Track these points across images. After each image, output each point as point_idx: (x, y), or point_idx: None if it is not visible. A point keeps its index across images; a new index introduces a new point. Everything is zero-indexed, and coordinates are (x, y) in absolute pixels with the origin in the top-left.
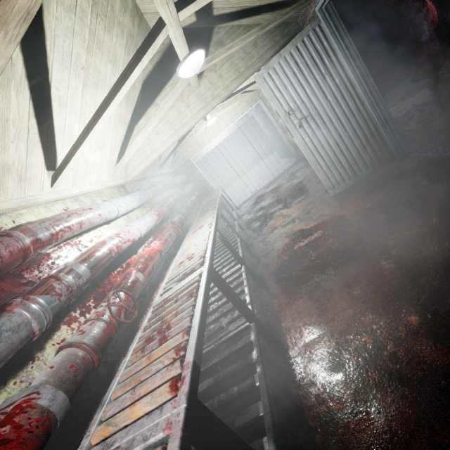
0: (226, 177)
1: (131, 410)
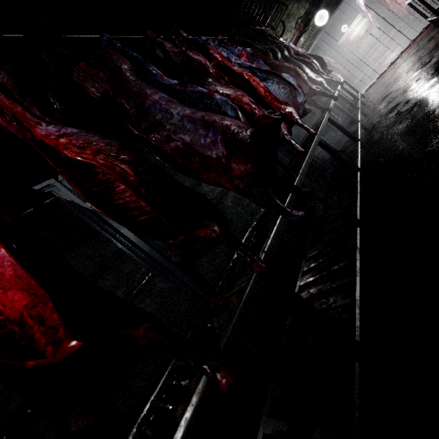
0: None
1: None
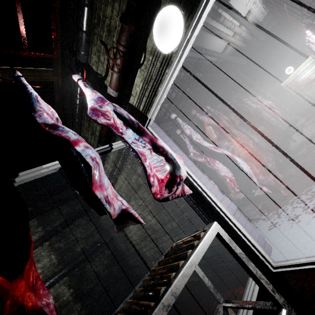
0: None
1: None
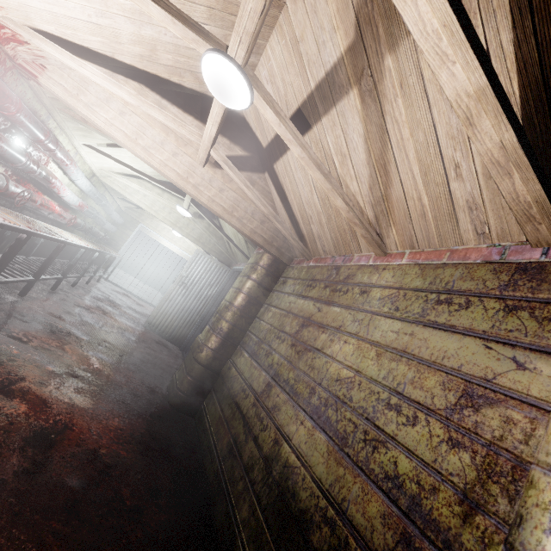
0: (138, 267)
1: (7, 214)
